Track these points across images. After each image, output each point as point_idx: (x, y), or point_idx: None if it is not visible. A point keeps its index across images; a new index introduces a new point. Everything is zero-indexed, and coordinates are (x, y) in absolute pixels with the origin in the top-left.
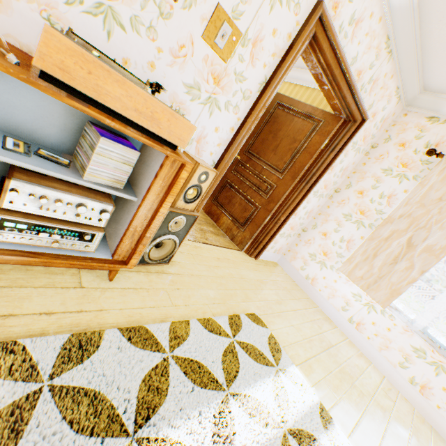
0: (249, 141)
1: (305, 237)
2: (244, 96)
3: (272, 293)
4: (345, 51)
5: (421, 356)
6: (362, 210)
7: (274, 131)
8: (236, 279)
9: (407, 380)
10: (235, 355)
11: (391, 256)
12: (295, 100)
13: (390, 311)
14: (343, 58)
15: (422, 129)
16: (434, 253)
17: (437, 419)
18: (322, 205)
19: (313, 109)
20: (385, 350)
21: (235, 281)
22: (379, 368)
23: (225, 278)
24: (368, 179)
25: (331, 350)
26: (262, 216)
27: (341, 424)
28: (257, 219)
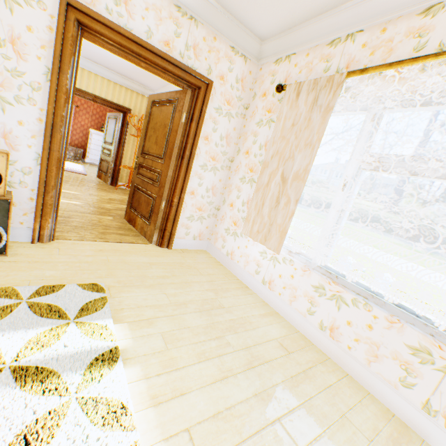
0: (143, 144)
1: (220, 215)
2: (34, 88)
3: (163, 271)
4: (132, 28)
5: (322, 293)
6: (251, 168)
7: (154, 126)
8: (111, 262)
9: (318, 327)
10: (12, 312)
11: (274, 199)
12: (161, 93)
13: (291, 257)
14: (128, 33)
15: (274, 74)
16: (301, 177)
17: (351, 363)
18: (225, 179)
19: (171, 93)
20: (294, 301)
21: (107, 264)
22: (294, 325)
23: (92, 262)
24: (250, 137)
25: (214, 311)
26: (158, 204)
27: (145, 368)
28: (156, 208)
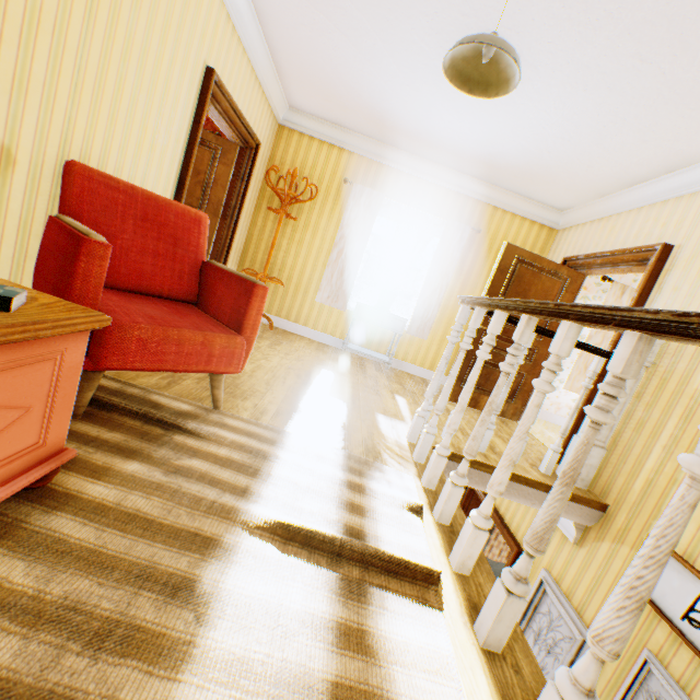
0: None
1: None
2: None
3: None
4: None
5: None
6: None
7: (521, 292)
8: None
9: None
10: None
11: None
12: (536, 255)
13: None
14: None
15: None
16: None
17: None
18: None
19: (558, 266)
20: None
21: None
22: None
23: None
24: None
25: None
26: (530, 382)
27: None
28: (525, 386)
